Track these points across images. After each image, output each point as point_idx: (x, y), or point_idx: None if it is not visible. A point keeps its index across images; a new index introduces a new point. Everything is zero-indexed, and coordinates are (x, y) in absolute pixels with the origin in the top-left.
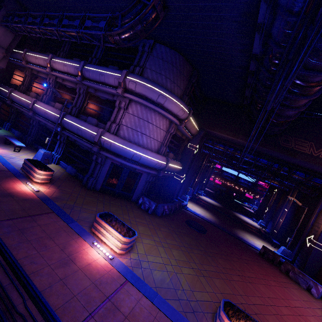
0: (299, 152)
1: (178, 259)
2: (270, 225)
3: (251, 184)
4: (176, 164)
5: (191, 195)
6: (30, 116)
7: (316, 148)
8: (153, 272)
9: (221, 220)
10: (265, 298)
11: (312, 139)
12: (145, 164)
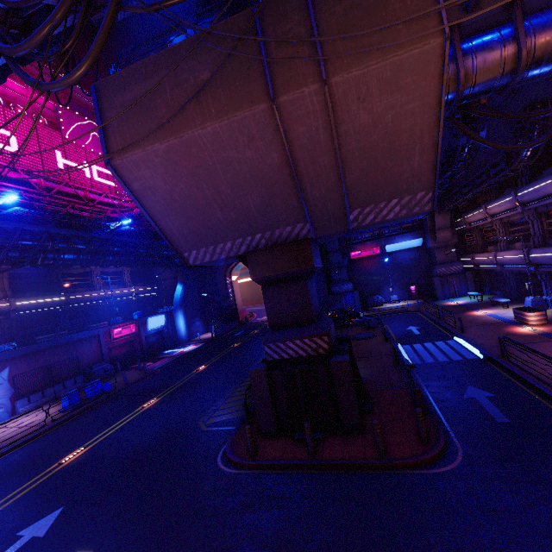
0: None
1: None
2: None
3: None
4: None
5: None
6: (500, 270)
7: None
8: None
9: None
10: None
11: None
12: None
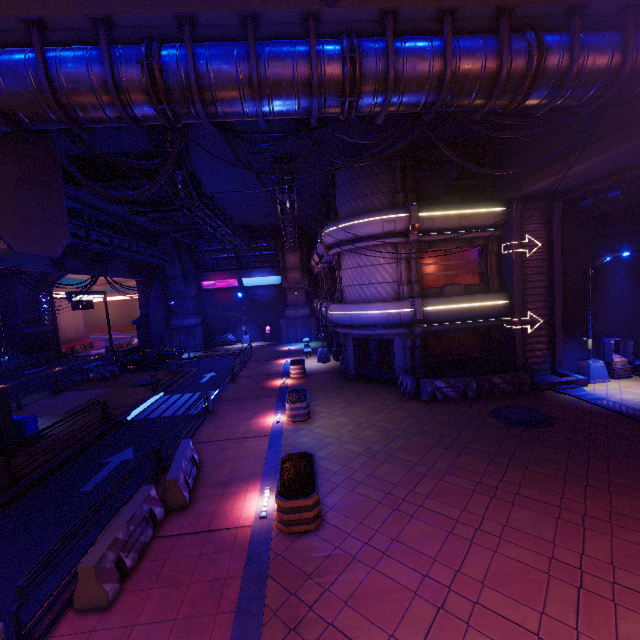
0: None
1: (358, 438)
2: None
3: None
4: (467, 300)
5: (631, 358)
6: None
7: None
8: (302, 437)
9: None
10: (491, 521)
11: None
12: (373, 323)
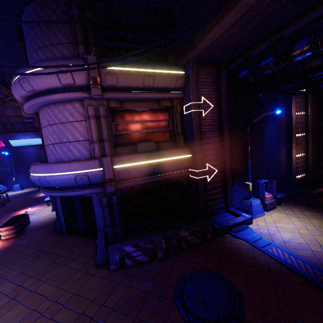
0: None
1: None
2: None
3: None
4: (157, 156)
5: (275, 193)
6: None
7: None
8: None
9: None
10: None
11: None
12: (62, 185)
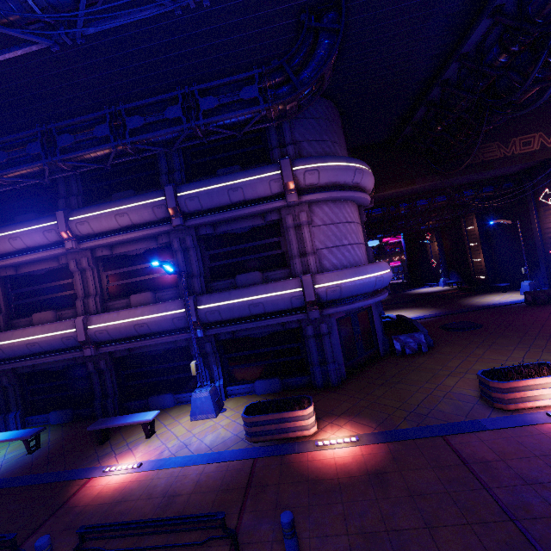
0: (492, 160)
1: None
2: (455, 277)
3: (376, 249)
4: None
5: None
6: (67, 362)
7: (505, 147)
8: None
9: (433, 306)
10: None
11: (494, 138)
12: (385, 285)
